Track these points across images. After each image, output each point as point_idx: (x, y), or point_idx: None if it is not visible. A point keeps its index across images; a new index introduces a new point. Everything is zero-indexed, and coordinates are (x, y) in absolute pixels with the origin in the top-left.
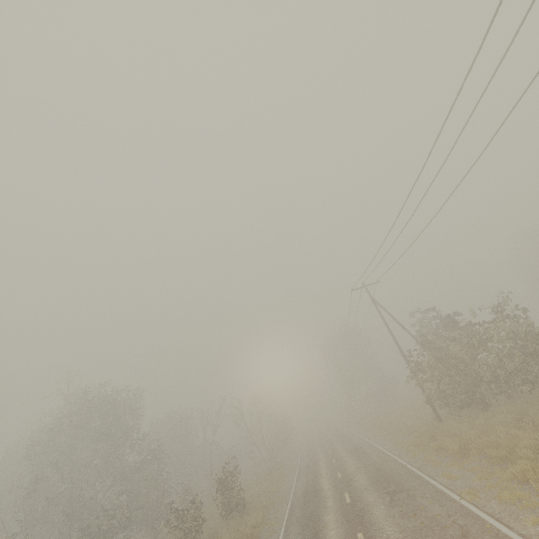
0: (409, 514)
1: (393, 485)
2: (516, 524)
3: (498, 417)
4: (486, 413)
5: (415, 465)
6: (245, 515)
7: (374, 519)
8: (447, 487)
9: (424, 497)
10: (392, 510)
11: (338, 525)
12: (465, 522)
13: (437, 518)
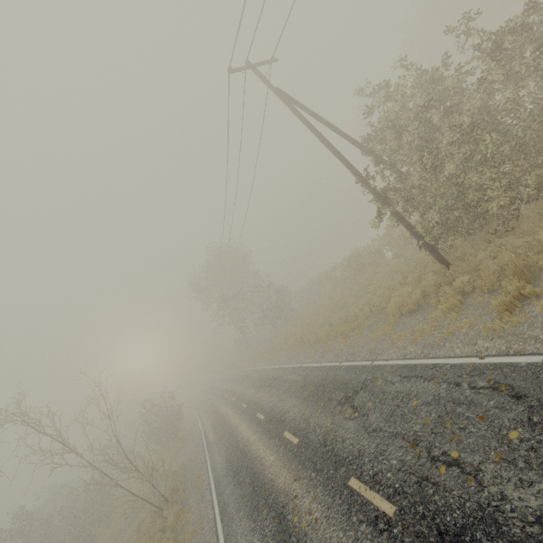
0: None
1: None
2: None
3: None
4: None
5: None
6: None
7: None
8: None
9: None
10: None
11: None
12: None
13: None
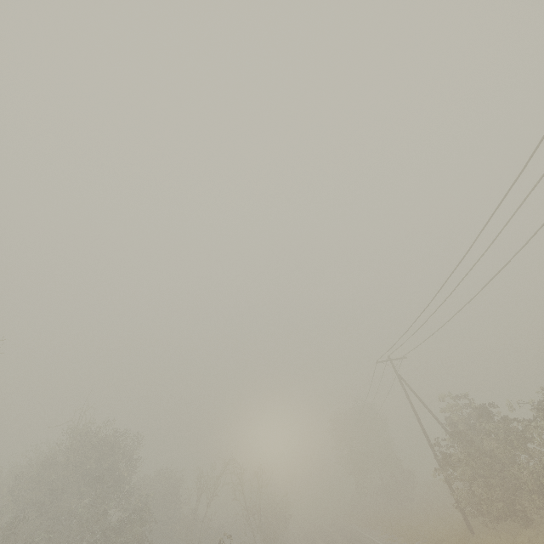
0: None
1: None
2: None
3: None
4: (529, 531)
5: None
6: None
7: None
8: None
9: None
10: None
11: None
12: None
13: None
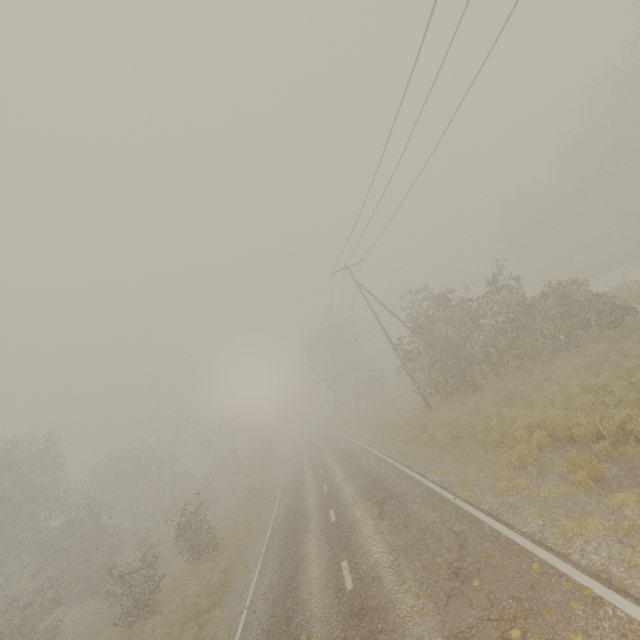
0: (400, 526)
1: (383, 492)
2: (516, 520)
3: (489, 398)
4: (476, 396)
5: (406, 463)
6: (217, 555)
7: (361, 539)
8: (440, 485)
9: (415, 502)
10: (382, 525)
11: (321, 553)
12: (461, 528)
13: (431, 527)
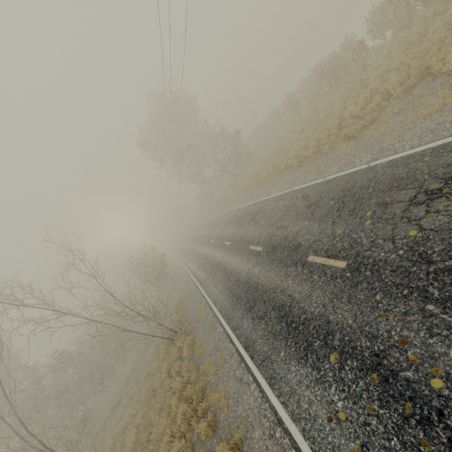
0: None
1: None
2: None
3: None
4: None
5: None
6: None
7: None
8: None
9: None
10: None
11: None
12: None
13: None
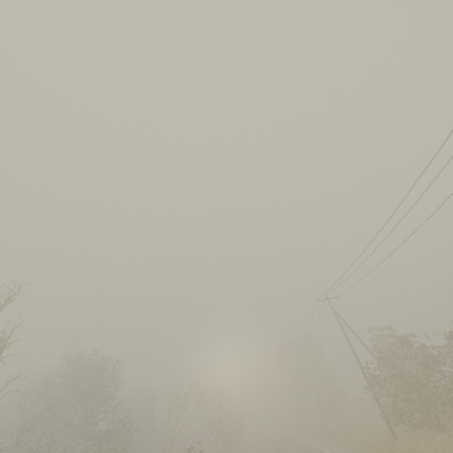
0: None
1: None
2: None
3: None
4: (442, 435)
5: None
6: None
7: None
8: None
9: None
10: None
11: None
12: None
13: None
